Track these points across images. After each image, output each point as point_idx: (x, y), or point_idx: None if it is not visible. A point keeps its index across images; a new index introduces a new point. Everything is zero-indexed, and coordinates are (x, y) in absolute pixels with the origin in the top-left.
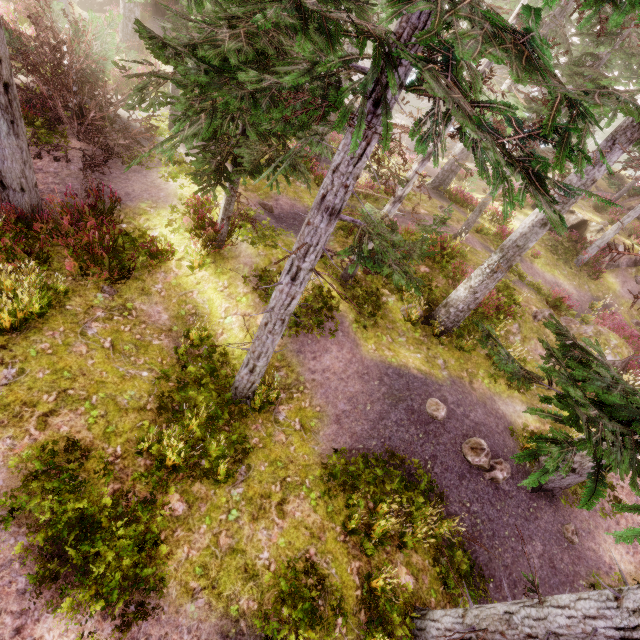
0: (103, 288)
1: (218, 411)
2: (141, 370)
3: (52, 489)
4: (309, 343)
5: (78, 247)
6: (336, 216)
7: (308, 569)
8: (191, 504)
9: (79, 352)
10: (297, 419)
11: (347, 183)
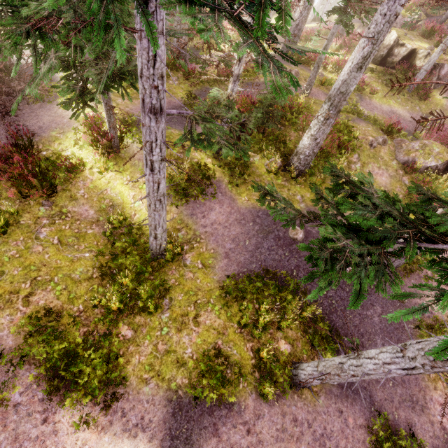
0: (42, 203)
1: (143, 268)
2: (84, 253)
3: (44, 340)
4: (198, 207)
5: (15, 178)
6: (160, 114)
7: (217, 354)
8: (136, 330)
9: (37, 251)
10: (199, 261)
11: (155, 84)
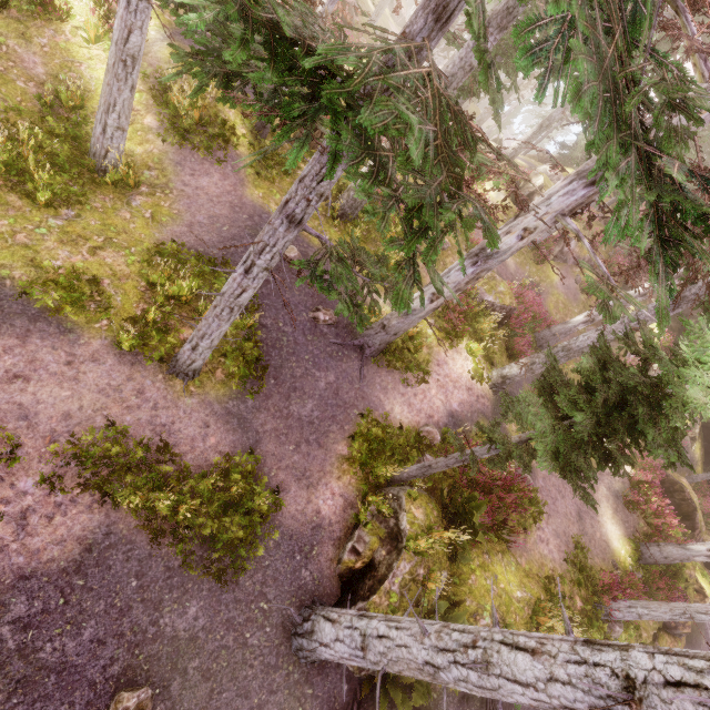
0: None
1: (66, 165)
2: None
3: None
4: (192, 161)
5: None
6: None
7: (91, 280)
8: (0, 204)
9: None
10: (150, 210)
11: None
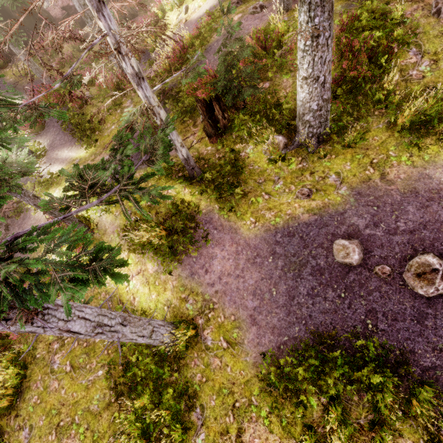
0: None
1: (159, 370)
2: (97, 372)
3: None
4: (195, 261)
5: None
6: None
7: None
8: None
9: (54, 389)
10: (221, 338)
11: None
